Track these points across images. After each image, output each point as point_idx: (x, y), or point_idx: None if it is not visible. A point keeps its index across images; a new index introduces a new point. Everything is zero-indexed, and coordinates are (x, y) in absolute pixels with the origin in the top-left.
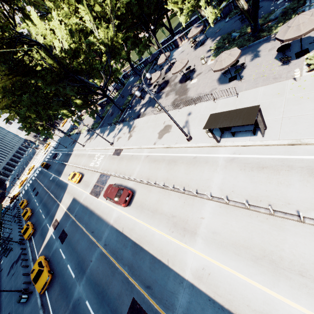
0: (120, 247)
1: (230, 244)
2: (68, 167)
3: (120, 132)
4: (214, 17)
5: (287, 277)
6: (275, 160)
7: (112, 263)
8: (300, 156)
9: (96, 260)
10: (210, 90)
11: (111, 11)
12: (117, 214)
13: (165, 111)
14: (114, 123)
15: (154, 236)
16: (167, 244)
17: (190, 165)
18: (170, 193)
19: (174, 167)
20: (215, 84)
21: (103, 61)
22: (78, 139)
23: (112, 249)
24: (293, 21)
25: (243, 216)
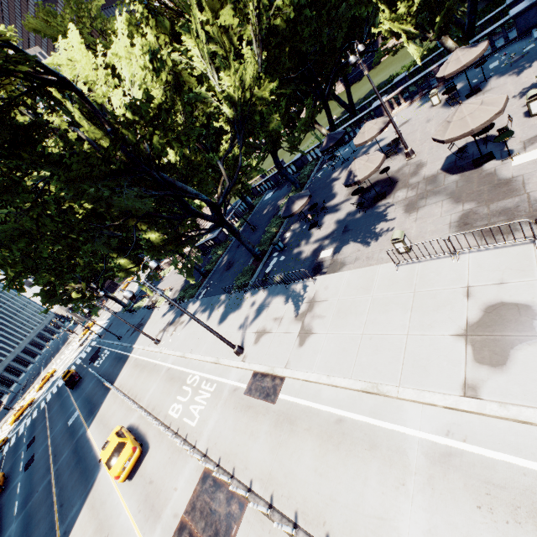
0: None
1: None
2: (114, 397)
3: (263, 313)
4: None
5: None
6: None
7: None
8: None
9: None
10: None
11: (256, 18)
12: None
13: None
14: (240, 288)
15: None
16: None
17: None
18: None
19: None
20: None
21: (221, 149)
22: (147, 321)
23: None
24: None
25: None
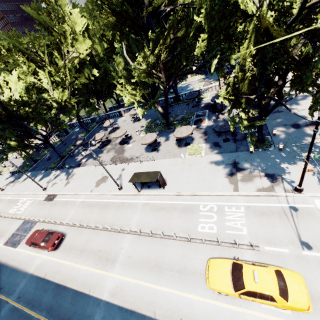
0: (39, 294)
1: (138, 262)
2: None
3: (57, 178)
4: (142, 114)
5: (165, 274)
6: (168, 204)
7: (25, 314)
8: (179, 202)
9: (2, 319)
10: (139, 154)
11: (69, 83)
12: (40, 260)
13: (103, 167)
14: (50, 168)
15: (79, 272)
16: (90, 276)
17: (119, 208)
18: (100, 232)
19: (106, 211)
20: (143, 151)
21: (52, 112)
22: None
23: (27, 300)
24: (179, 129)
25: (148, 242)
